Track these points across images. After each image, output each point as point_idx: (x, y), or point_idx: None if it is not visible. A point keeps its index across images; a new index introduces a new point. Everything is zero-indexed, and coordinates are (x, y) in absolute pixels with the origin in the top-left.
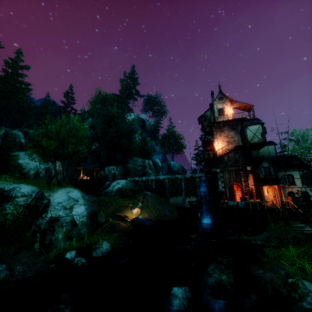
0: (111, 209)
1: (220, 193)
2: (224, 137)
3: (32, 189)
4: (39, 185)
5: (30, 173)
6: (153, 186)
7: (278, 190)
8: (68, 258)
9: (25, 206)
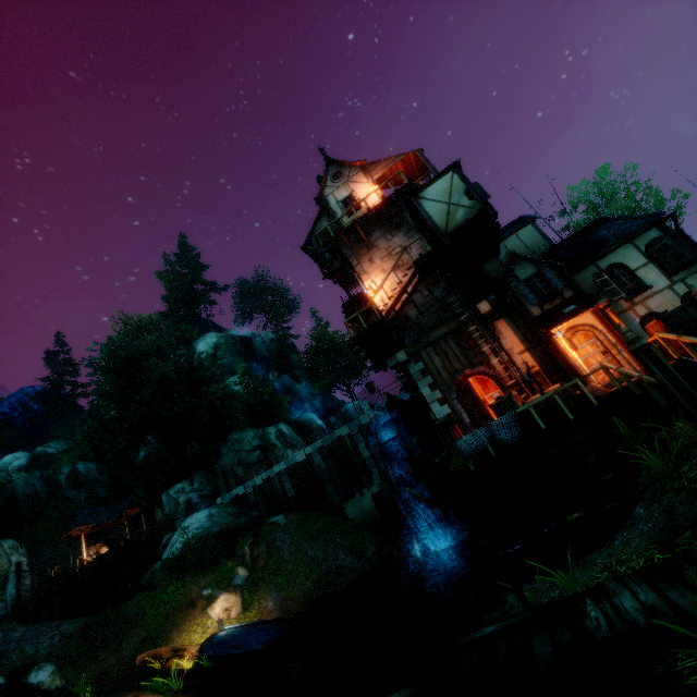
0: (133, 644)
1: (441, 424)
2: (381, 260)
3: None
4: None
5: None
6: (290, 493)
7: (606, 327)
8: None
9: None
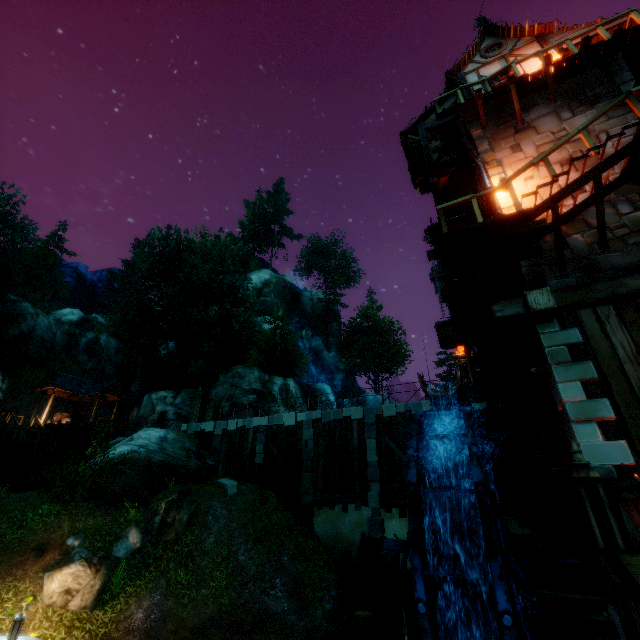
0: None
1: (598, 481)
2: (537, 147)
3: None
4: None
5: None
6: (258, 458)
7: None
8: None
9: None
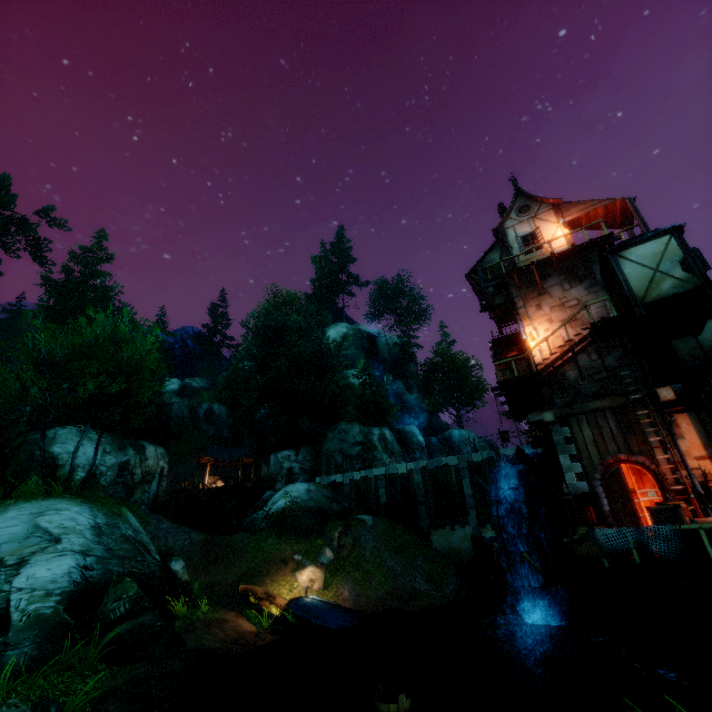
0: (236, 572)
1: (573, 500)
2: (551, 308)
3: None
4: None
5: (77, 476)
6: (383, 498)
7: None
8: None
9: None
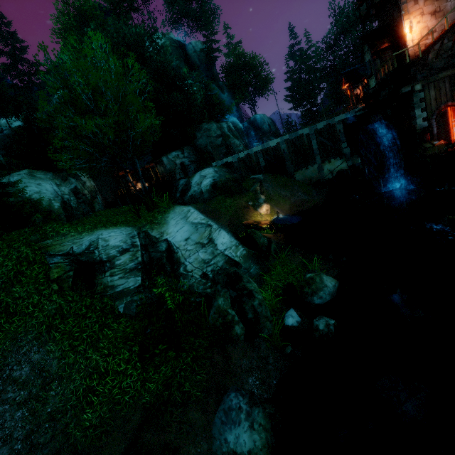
0: (225, 220)
1: (420, 132)
2: (424, 2)
3: (126, 234)
4: (122, 222)
5: (55, 207)
6: (262, 164)
7: None
8: (294, 325)
9: (140, 268)
